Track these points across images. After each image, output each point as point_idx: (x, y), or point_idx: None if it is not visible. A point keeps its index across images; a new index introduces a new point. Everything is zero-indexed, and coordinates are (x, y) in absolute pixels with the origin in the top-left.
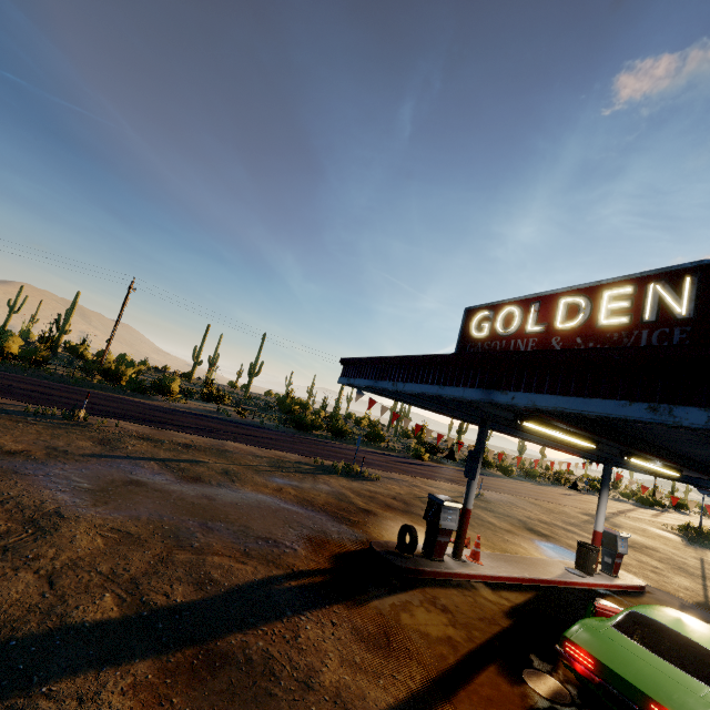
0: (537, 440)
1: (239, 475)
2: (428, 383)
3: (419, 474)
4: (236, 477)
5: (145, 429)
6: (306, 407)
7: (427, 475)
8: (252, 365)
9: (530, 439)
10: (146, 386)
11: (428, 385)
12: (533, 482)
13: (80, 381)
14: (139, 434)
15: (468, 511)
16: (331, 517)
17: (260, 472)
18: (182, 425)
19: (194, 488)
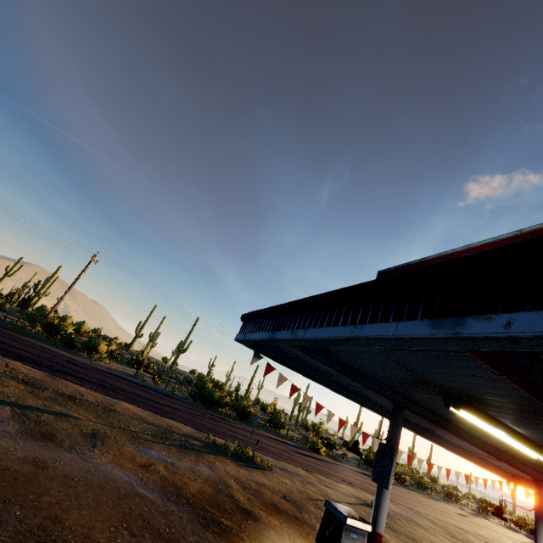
0: (448, 445)
1: (107, 439)
2: (338, 324)
3: (315, 469)
4: (102, 441)
5: (39, 375)
6: (221, 387)
7: (323, 471)
8: (182, 342)
9: (441, 442)
10: (77, 342)
11: (338, 326)
12: (425, 494)
13: (19, 328)
14: (26, 377)
15: (378, 538)
16: (196, 516)
17: (137, 439)
18: (85, 378)
19: (31, 447)
